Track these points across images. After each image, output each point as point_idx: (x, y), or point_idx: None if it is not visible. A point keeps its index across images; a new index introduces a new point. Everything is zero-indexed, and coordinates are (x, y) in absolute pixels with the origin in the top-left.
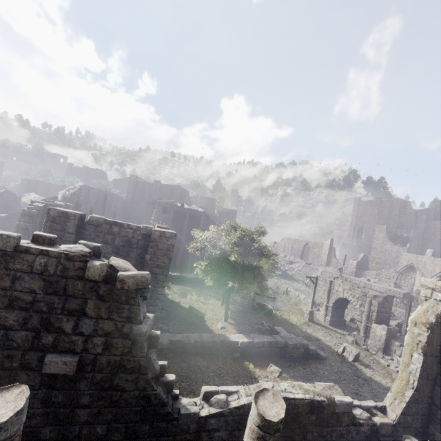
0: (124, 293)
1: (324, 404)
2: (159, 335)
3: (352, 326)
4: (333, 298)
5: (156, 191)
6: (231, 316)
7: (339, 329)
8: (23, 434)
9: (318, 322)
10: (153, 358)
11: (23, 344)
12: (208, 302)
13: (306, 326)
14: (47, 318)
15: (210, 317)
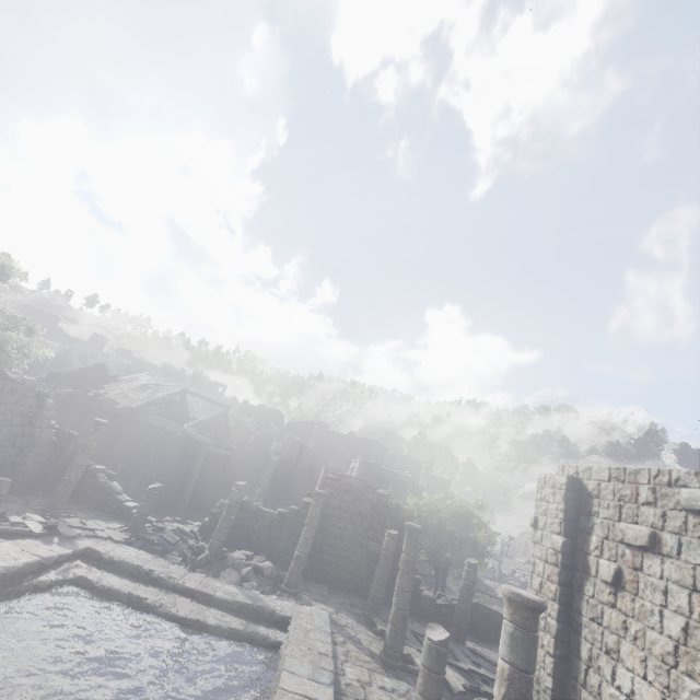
0: (403, 517)
1: None
2: None
3: None
4: None
5: (349, 446)
6: None
7: None
8: (357, 580)
9: None
10: None
11: (361, 534)
12: None
13: None
14: (371, 523)
15: None
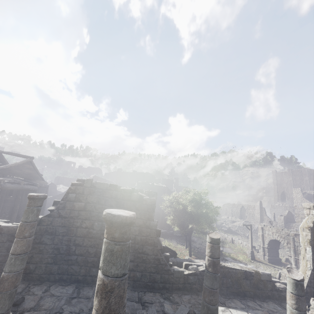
0: (146, 206)
1: (253, 274)
2: (160, 230)
3: (288, 264)
4: (266, 240)
5: (134, 177)
6: (193, 254)
7: (276, 265)
8: None
9: (259, 260)
10: (159, 239)
11: None
12: (176, 246)
13: (249, 262)
14: None
15: (179, 254)
